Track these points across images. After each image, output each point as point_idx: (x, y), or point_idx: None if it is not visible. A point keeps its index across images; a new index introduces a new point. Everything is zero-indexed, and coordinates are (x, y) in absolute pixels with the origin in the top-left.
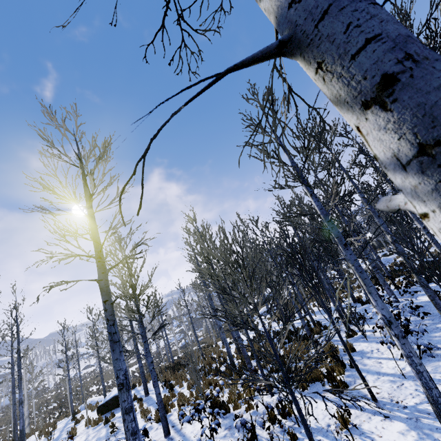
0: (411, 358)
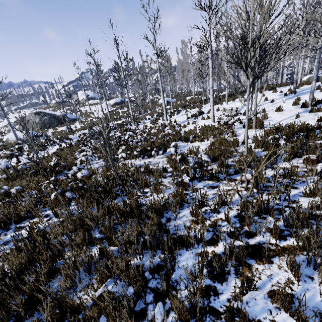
0: None
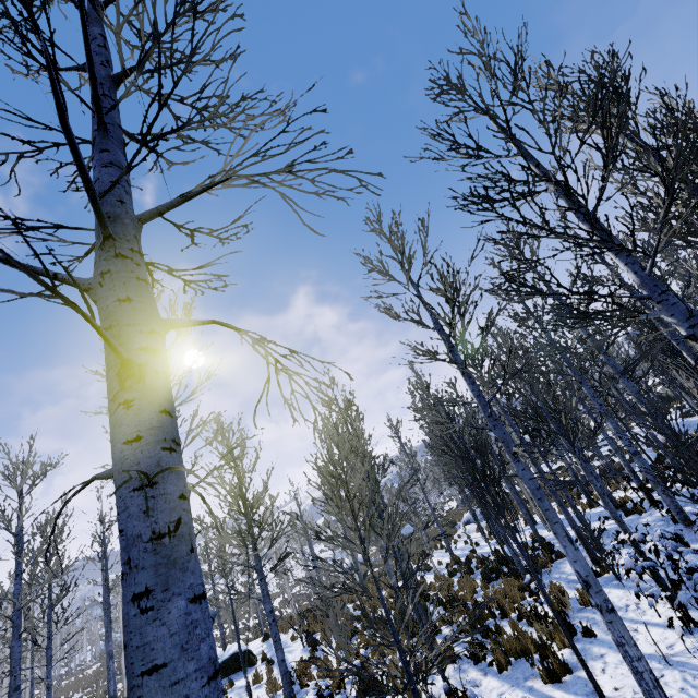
0: (623, 647)
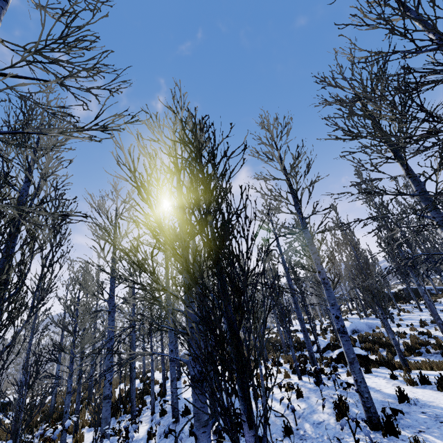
0: None
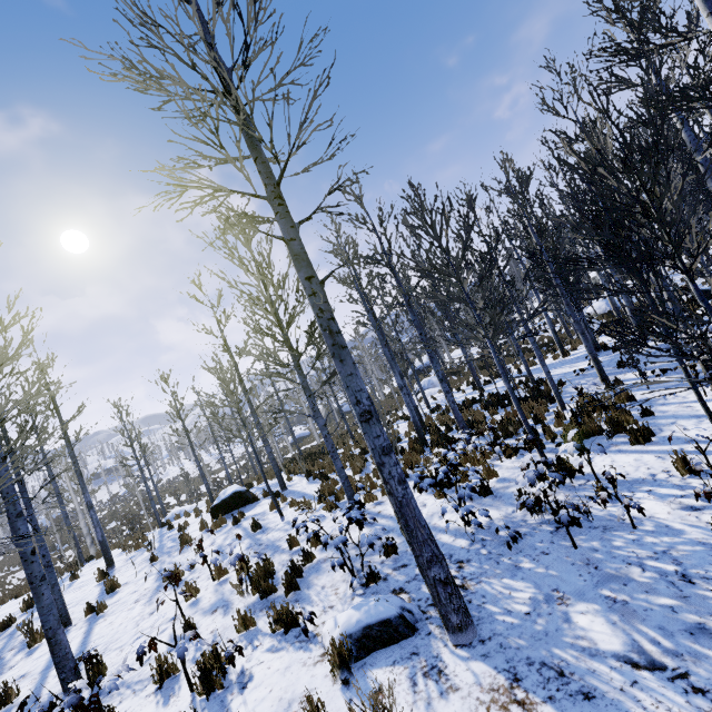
0: None
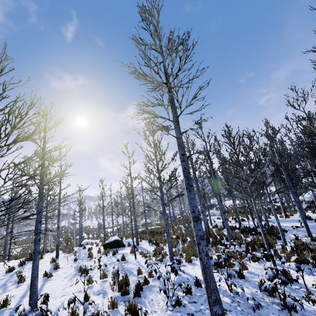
0: None
